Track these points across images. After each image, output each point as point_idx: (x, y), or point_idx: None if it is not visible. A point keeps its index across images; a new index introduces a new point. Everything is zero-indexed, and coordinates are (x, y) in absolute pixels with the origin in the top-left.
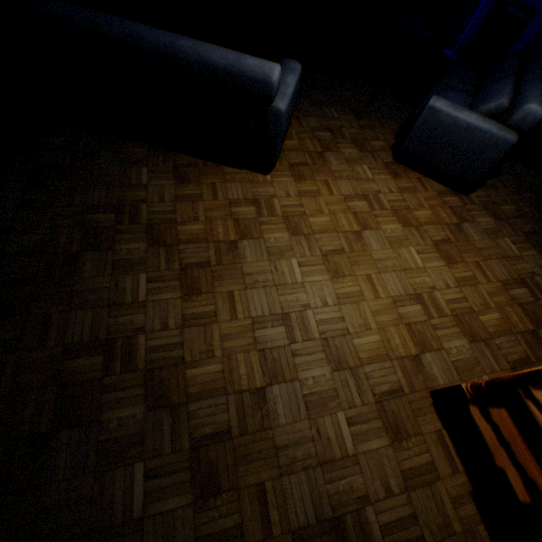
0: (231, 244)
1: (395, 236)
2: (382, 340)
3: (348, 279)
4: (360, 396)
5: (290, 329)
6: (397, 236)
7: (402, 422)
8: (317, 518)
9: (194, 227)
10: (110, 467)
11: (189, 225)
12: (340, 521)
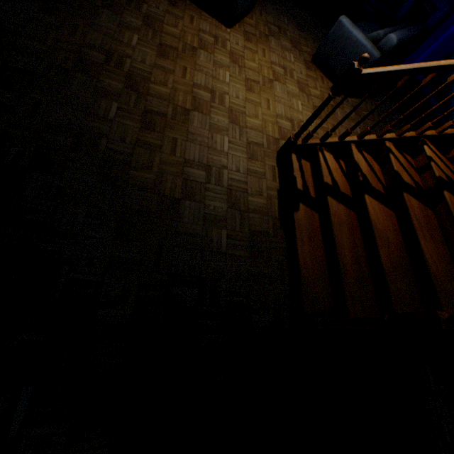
0: (193, 48)
1: (293, 93)
2: (262, 125)
3: (255, 95)
4: (239, 137)
5: (213, 97)
6: (294, 93)
7: (257, 155)
8: (199, 161)
9: (173, 30)
10: (100, 97)
11: (171, 28)
12: (209, 167)
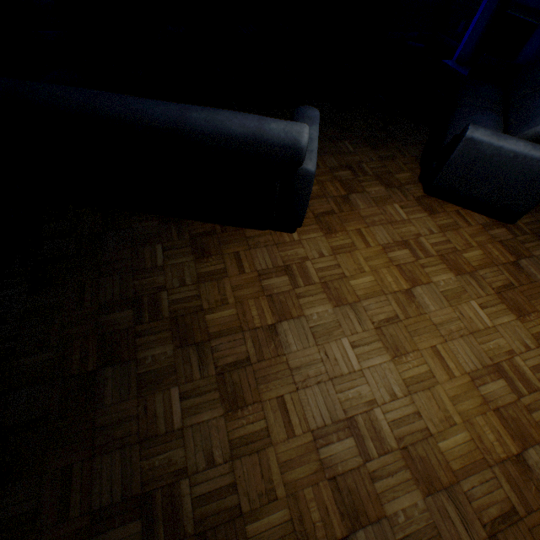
0: (269, 329)
1: (451, 289)
2: (472, 437)
3: (412, 357)
4: (467, 531)
5: (361, 441)
6: (453, 289)
7: None
8: None
9: (224, 313)
10: None
11: (218, 312)
12: None
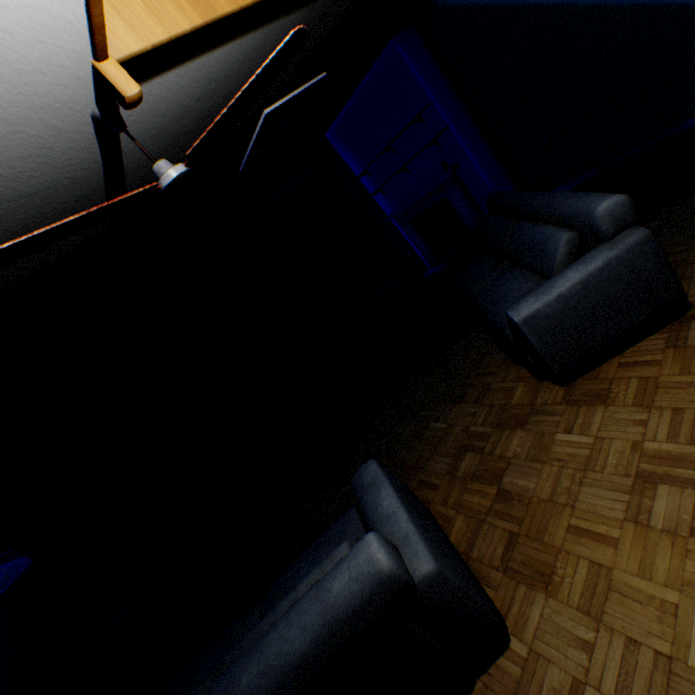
0: None
1: None
2: None
3: None
4: None
5: None
6: None
7: None
8: None
9: None
10: None
11: None
12: None
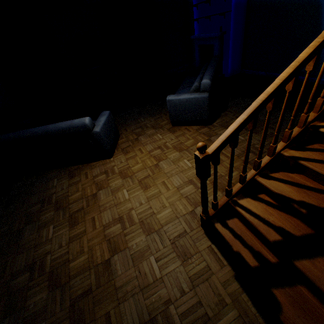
0: (94, 195)
1: (176, 158)
2: (172, 210)
3: (152, 188)
4: (162, 244)
5: (123, 223)
6: (177, 157)
7: (187, 249)
8: (140, 323)
9: (76, 194)
10: None
11: (74, 195)
12: (154, 320)
